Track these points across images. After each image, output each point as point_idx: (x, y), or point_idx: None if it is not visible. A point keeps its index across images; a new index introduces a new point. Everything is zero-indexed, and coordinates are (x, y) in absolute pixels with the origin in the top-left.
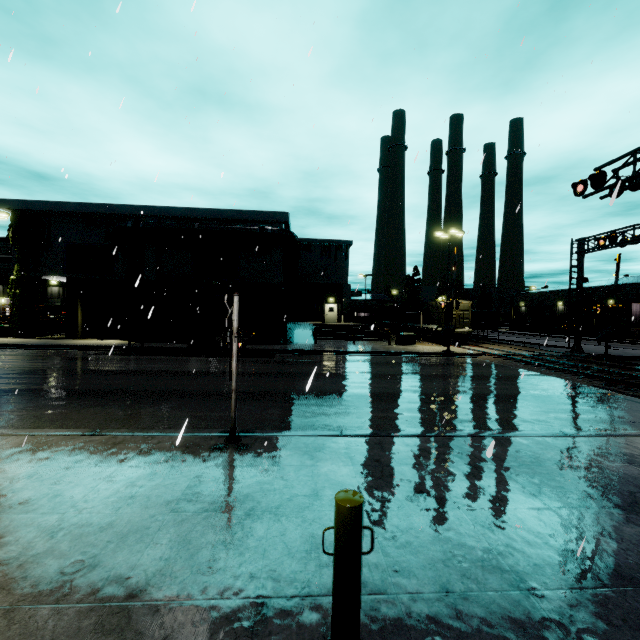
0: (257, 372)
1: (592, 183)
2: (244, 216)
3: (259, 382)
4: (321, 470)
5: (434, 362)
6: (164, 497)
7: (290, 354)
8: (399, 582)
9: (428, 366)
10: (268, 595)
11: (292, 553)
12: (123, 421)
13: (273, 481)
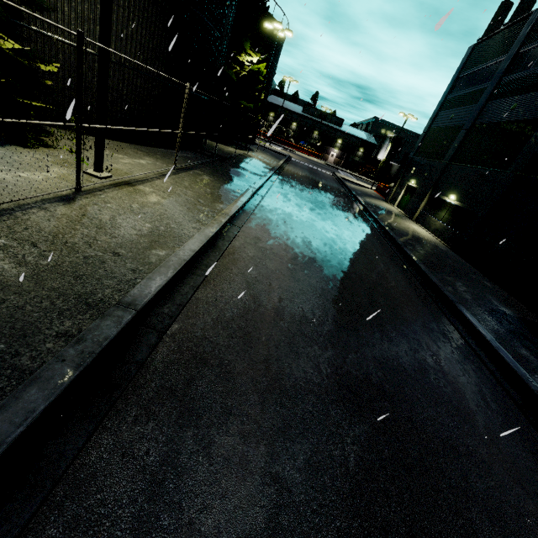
0: None
1: None
2: None
3: None
4: None
5: None
6: None
7: None
8: None
9: None
10: None
11: None
12: None
13: None
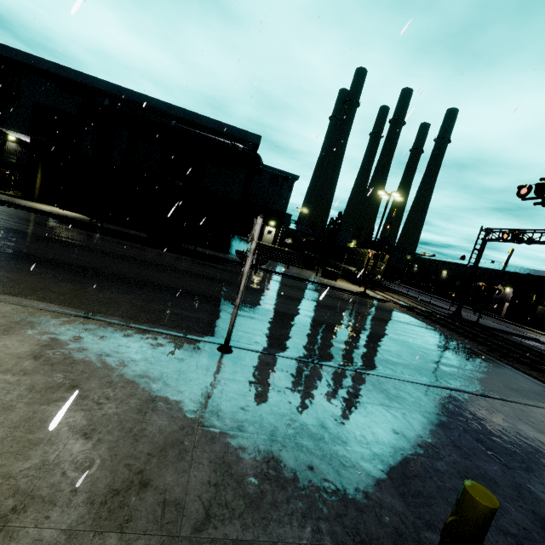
0: (214, 277)
1: (536, 190)
2: (220, 128)
3: (219, 288)
4: (315, 398)
5: (355, 300)
6: (185, 406)
7: (236, 265)
8: (431, 537)
9: (352, 303)
10: (327, 541)
11: (328, 492)
12: (106, 304)
13: (279, 404)
